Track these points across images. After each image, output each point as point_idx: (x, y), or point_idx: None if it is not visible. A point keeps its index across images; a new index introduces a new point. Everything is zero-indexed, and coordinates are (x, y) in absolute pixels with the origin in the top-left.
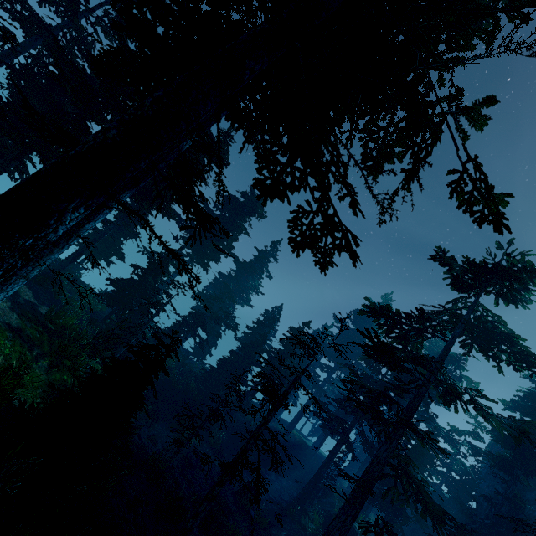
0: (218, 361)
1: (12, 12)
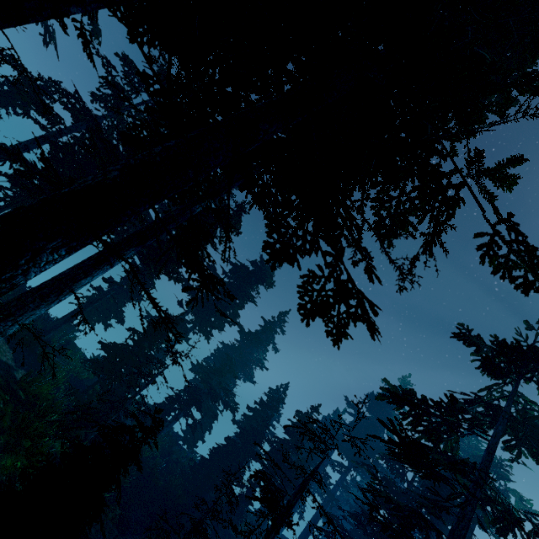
0: (210, 450)
1: (67, 104)
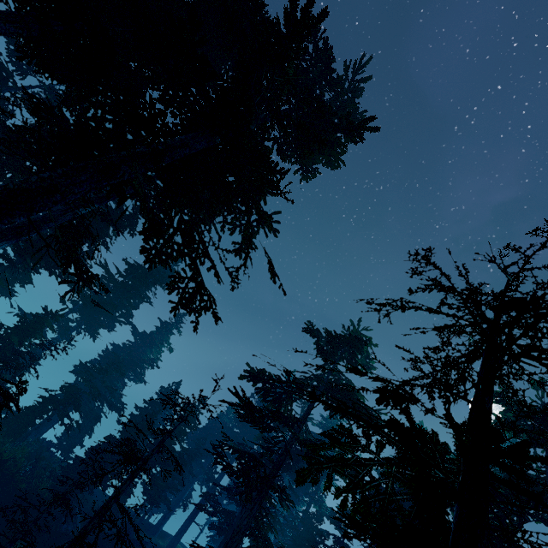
0: (88, 449)
1: None
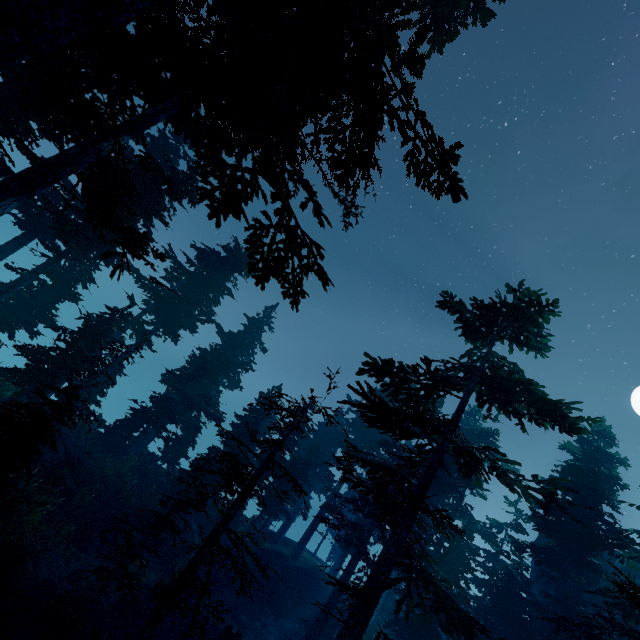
0: (192, 461)
1: None
